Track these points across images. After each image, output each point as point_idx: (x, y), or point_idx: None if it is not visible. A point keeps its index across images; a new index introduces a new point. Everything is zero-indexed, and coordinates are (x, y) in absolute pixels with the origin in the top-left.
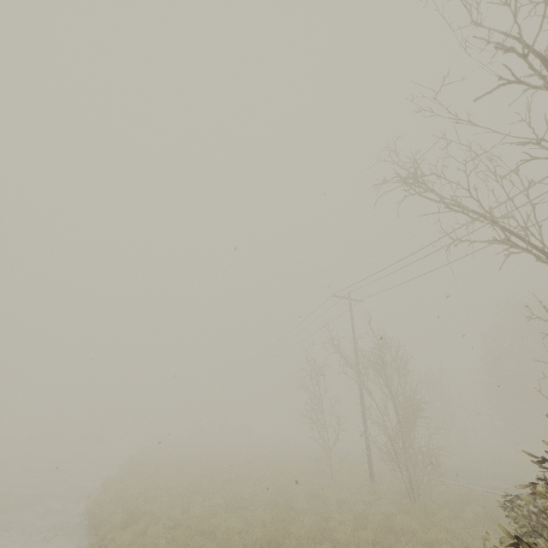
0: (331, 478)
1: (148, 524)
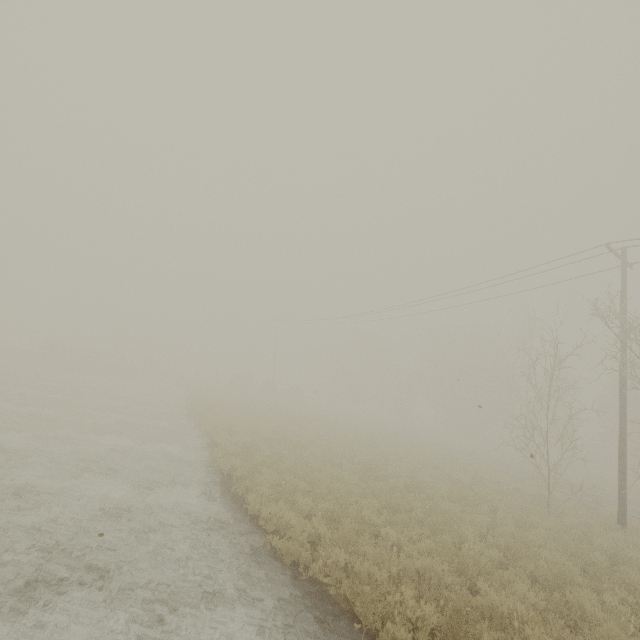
0: (547, 506)
1: (490, 634)
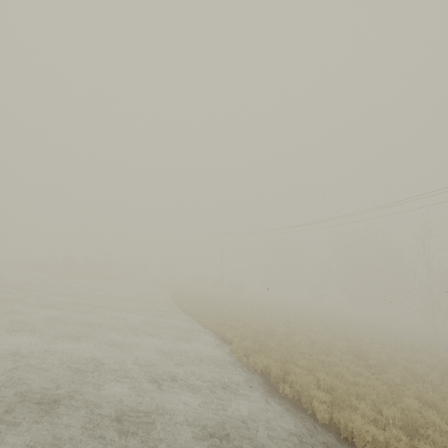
0: None
1: None
